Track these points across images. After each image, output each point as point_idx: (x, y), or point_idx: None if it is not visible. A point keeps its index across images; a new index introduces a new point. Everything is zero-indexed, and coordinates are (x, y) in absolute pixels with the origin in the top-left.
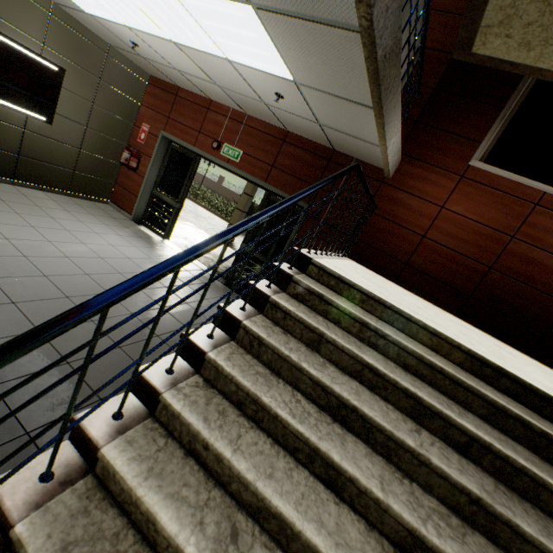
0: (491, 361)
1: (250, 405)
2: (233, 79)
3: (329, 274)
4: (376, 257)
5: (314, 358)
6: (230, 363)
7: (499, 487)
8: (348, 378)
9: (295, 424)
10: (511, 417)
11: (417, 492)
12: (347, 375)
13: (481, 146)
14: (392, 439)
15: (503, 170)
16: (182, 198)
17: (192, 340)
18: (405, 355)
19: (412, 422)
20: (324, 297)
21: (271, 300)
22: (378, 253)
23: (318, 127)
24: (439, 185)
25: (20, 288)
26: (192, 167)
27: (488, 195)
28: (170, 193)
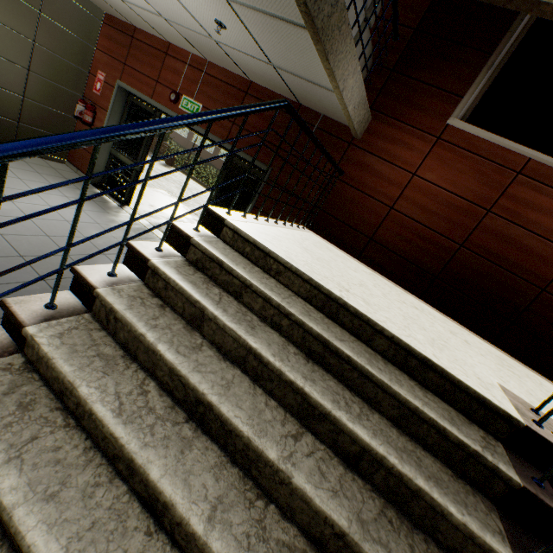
0: (417, 351)
1: (71, 397)
2: (171, 5)
3: (245, 239)
4: (339, 230)
5: (187, 338)
6: (58, 341)
7: (387, 513)
8: (228, 365)
9: (112, 426)
10: (426, 422)
11: (271, 518)
12: (230, 361)
13: (463, 101)
14: (250, 448)
15: (484, 131)
16: (142, 159)
17: (12, 309)
18: (311, 339)
19: (296, 423)
20: (224, 265)
21: (150, 265)
22: (341, 226)
23: (274, 71)
24: (412, 148)
25: None
26: None
27: (466, 161)
28: (130, 154)
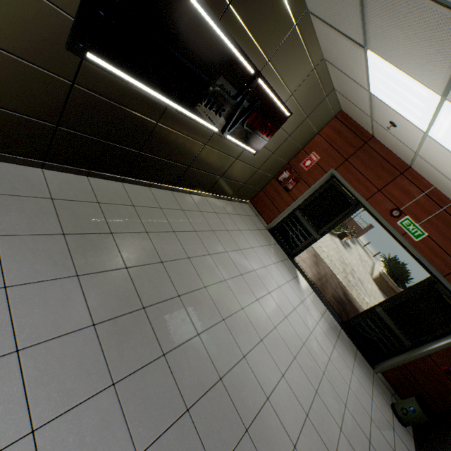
0: None
1: None
2: None
3: None
4: None
5: None
6: None
7: None
8: None
9: None
10: None
11: None
12: None
13: None
14: None
15: None
16: (324, 232)
17: None
18: None
19: None
20: None
21: None
22: None
23: None
24: None
25: (284, 410)
26: (348, 211)
27: None
28: (312, 221)
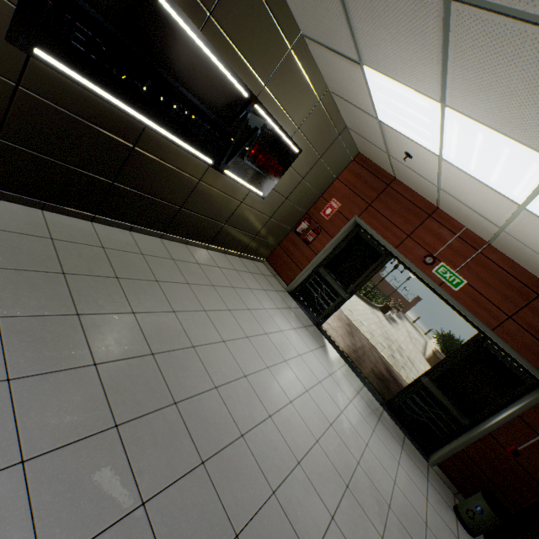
0: None
1: None
2: None
3: None
4: None
5: None
6: None
7: None
8: None
9: None
10: None
11: None
12: None
13: None
14: None
15: None
16: (354, 290)
17: None
18: None
19: None
20: None
21: None
22: None
23: None
24: None
25: (298, 510)
26: (378, 263)
27: None
28: (338, 278)
